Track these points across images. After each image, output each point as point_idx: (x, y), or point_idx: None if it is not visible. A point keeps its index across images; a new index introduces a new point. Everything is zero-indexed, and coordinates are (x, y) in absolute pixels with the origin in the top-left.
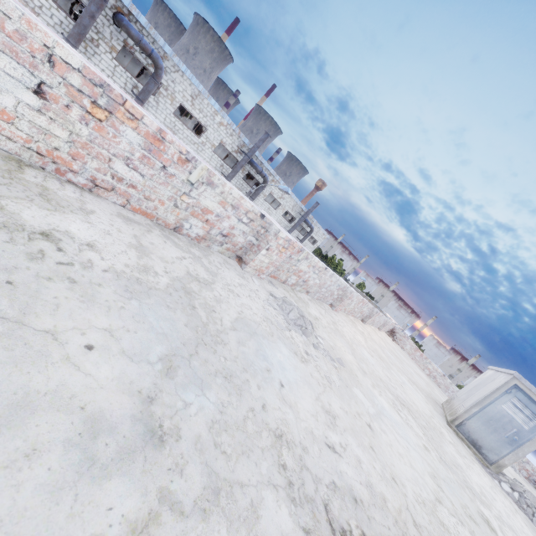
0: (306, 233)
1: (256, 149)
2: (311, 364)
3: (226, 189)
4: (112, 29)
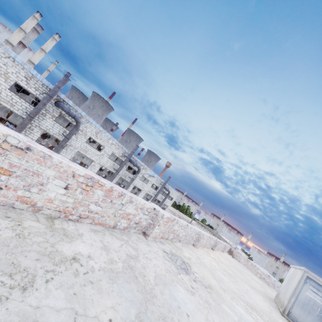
0: (166, 194)
1: (132, 154)
2: (196, 295)
3: (138, 202)
4: (54, 108)
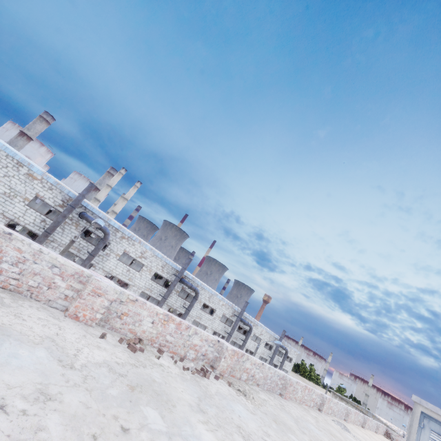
0: (282, 354)
1: (243, 312)
2: (356, 440)
3: (316, 391)
4: (178, 284)
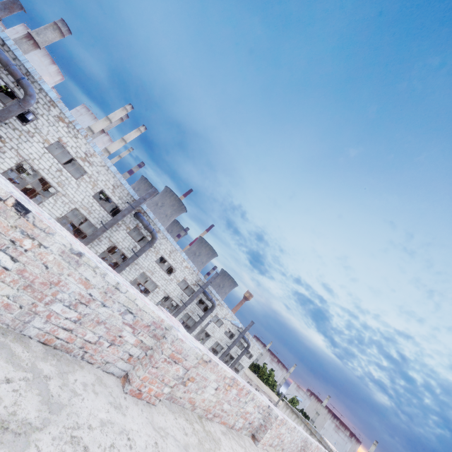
0: (243, 347)
1: (209, 283)
2: None
3: (257, 399)
4: (132, 219)
